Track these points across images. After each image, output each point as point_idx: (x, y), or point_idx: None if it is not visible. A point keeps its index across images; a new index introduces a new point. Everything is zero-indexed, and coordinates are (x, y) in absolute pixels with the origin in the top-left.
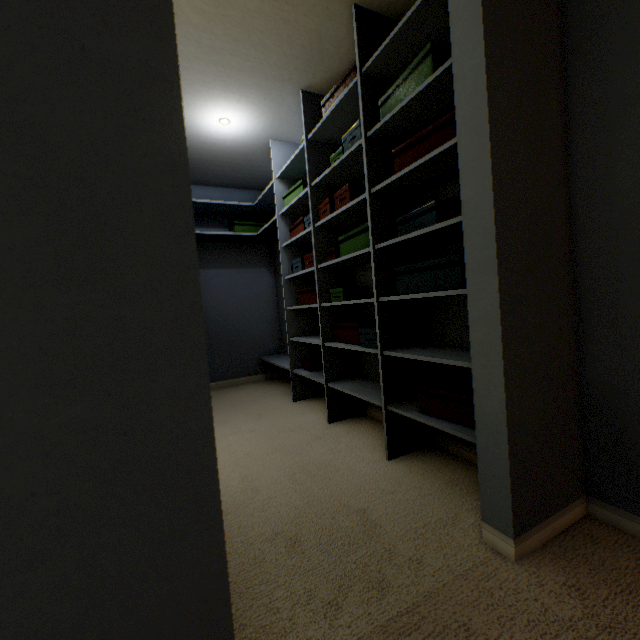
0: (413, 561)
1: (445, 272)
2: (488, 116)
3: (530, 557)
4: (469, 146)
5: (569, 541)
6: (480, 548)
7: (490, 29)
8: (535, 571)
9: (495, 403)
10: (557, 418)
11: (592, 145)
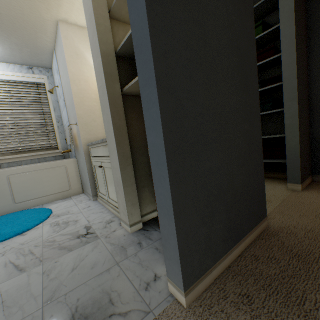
0: (272, 196)
1: (264, 105)
2: (295, 49)
3: (304, 190)
4: (286, 59)
5: (311, 186)
6: (288, 191)
7: (295, 20)
8: (308, 191)
9: (295, 143)
10: (306, 149)
11: (317, 60)
